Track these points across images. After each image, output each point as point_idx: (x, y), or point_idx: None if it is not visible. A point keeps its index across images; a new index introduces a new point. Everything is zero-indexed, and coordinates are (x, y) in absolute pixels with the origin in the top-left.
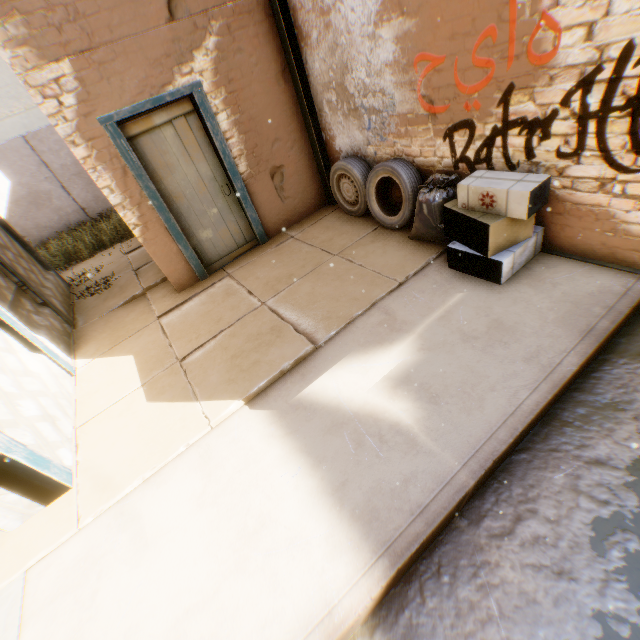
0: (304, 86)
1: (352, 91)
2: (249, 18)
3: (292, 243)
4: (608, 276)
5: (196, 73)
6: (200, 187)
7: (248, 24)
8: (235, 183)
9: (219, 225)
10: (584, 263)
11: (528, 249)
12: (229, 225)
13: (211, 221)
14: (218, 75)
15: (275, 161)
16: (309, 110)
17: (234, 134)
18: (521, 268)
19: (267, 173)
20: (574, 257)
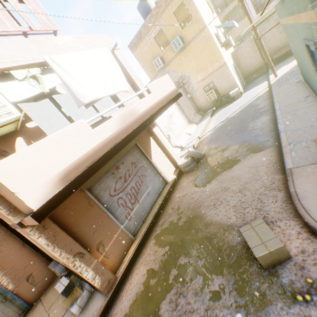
0: (32, 245)
1: (41, 248)
2: (4, 240)
3: (39, 305)
4: (101, 299)
5: None
6: None
7: (4, 242)
8: (8, 295)
9: (3, 316)
10: (100, 293)
11: (85, 294)
12: (9, 313)
13: None
14: None
15: (28, 273)
16: (37, 250)
17: (5, 277)
18: (87, 301)
19: (25, 280)
20: (99, 290)
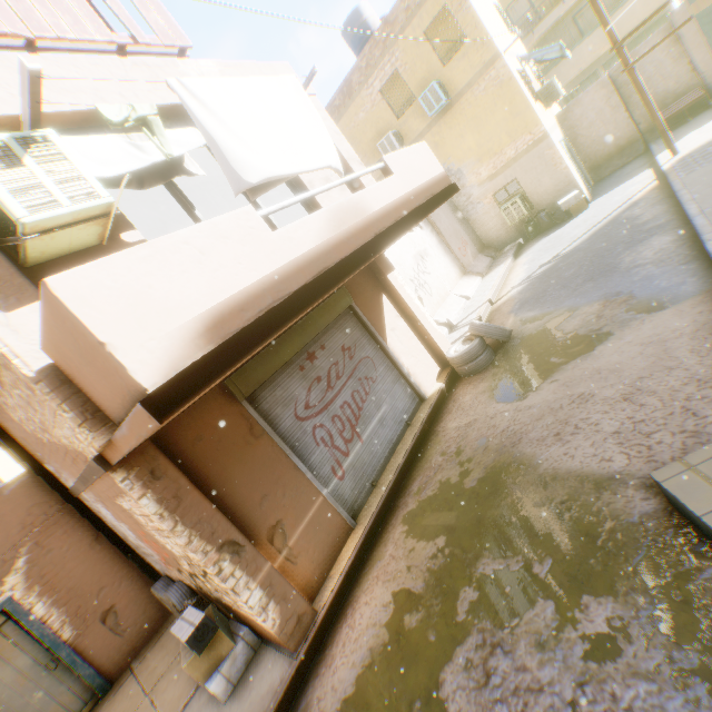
0: (116, 539)
1: (136, 544)
2: (57, 525)
3: (128, 682)
4: (280, 664)
5: (9, 590)
6: (21, 679)
7: (57, 529)
8: (61, 653)
9: (49, 704)
10: (276, 650)
11: (241, 652)
12: (62, 696)
13: (38, 706)
14: (32, 578)
15: (105, 605)
16: (126, 551)
17: (55, 611)
18: (244, 670)
19: (98, 620)
20: (273, 644)
